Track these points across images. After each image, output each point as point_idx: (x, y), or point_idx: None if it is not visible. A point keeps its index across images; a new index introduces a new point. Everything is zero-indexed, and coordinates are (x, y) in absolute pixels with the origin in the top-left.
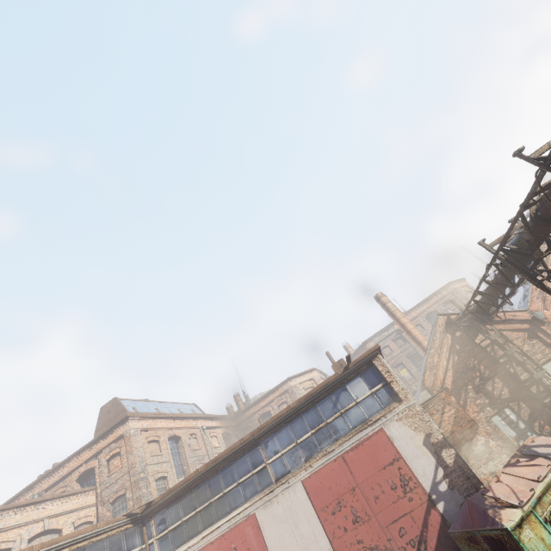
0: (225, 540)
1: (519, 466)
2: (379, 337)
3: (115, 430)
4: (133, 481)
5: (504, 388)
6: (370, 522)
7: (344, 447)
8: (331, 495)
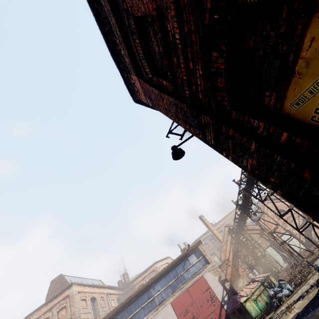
0: None
1: (249, 285)
2: (202, 238)
3: (64, 292)
4: None
5: (252, 260)
6: (199, 317)
7: (188, 285)
8: (183, 307)
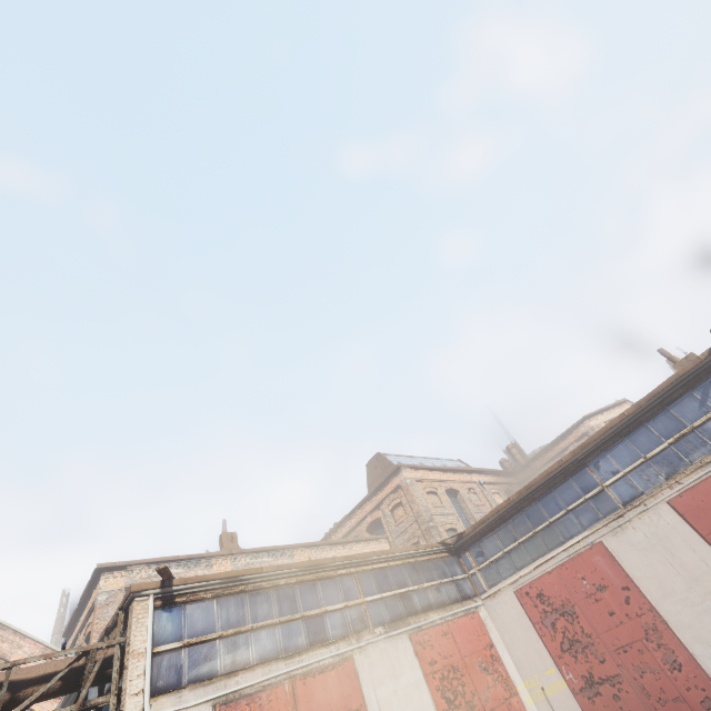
0: (567, 569)
1: None
2: None
3: (390, 481)
4: (423, 529)
5: None
6: None
7: None
8: None
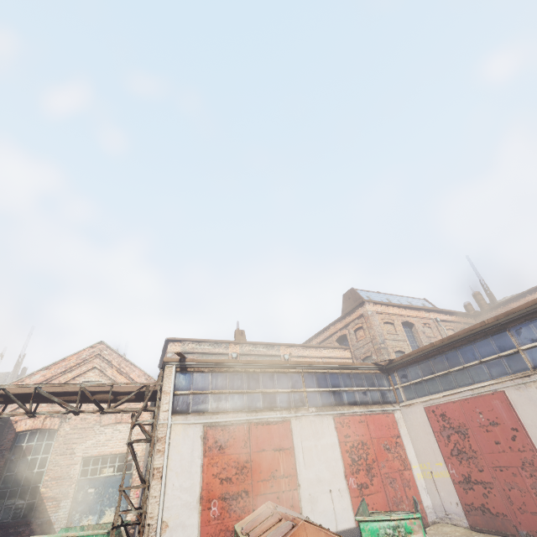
0: (468, 403)
1: None
2: None
3: (356, 310)
4: (375, 348)
5: None
6: None
7: None
8: None
